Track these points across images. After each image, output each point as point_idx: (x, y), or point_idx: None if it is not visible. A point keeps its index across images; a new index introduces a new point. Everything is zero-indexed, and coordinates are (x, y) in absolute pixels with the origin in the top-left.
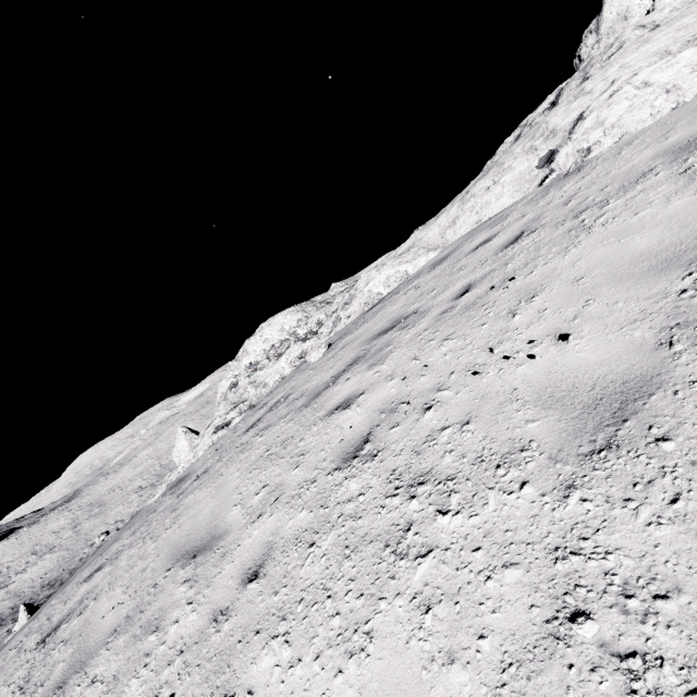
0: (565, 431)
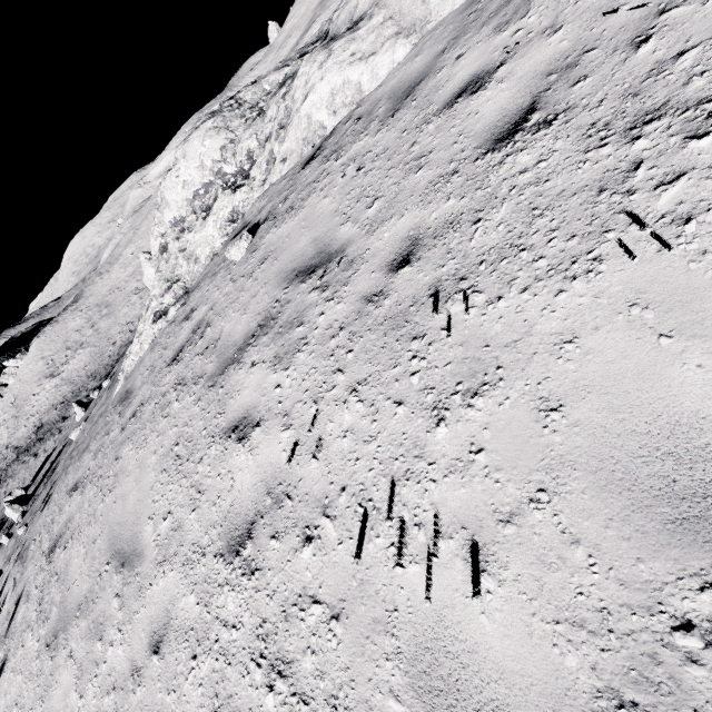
0: None
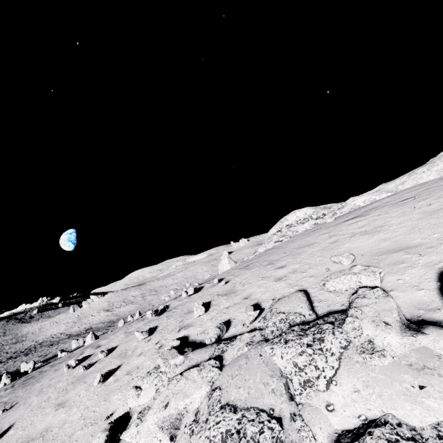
0: (422, 215)
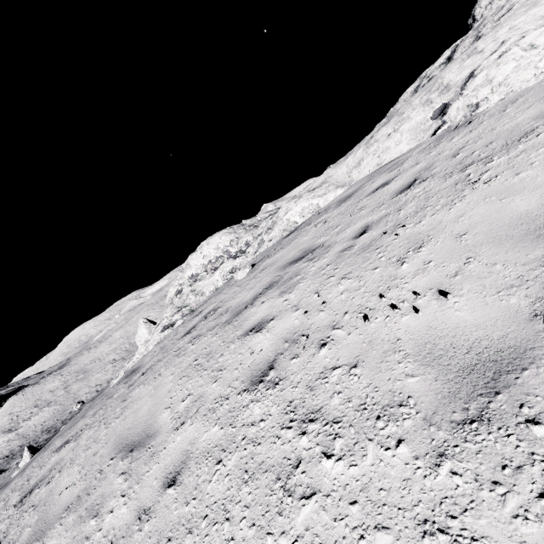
0: (441, 393)
